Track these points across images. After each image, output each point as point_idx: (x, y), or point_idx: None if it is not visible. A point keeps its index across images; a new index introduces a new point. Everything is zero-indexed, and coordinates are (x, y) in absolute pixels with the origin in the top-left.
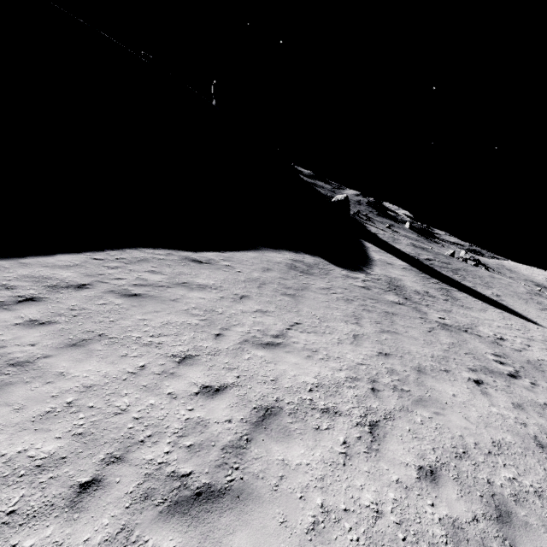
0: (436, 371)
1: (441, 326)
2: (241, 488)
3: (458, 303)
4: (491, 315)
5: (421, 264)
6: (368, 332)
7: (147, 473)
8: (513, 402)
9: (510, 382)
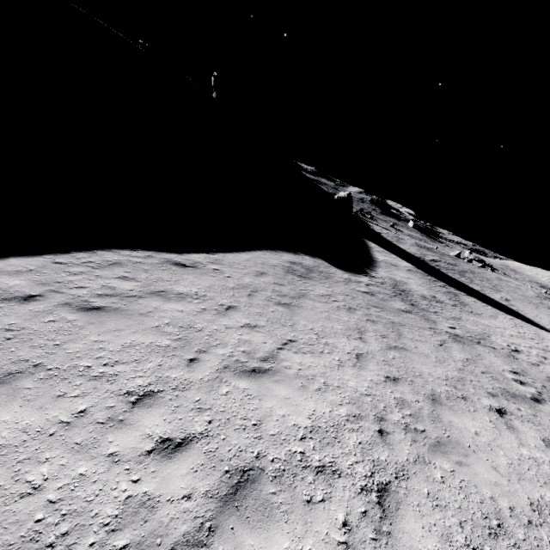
0: (452, 399)
1: (452, 338)
2: None
3: (467, 309)
4: (502, 323)
5: (427, 266)
6: (373, 350)
7: None
8: (543, 437)
9: (535, 409)
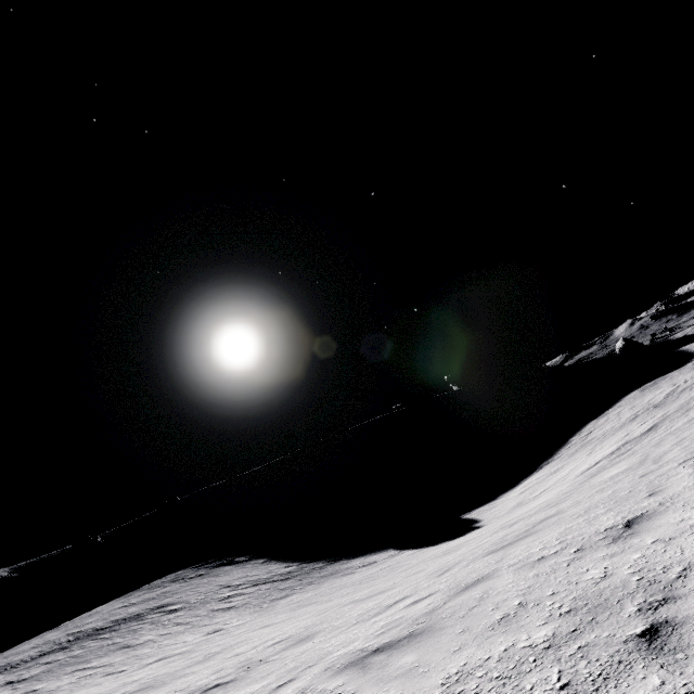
0: None
1: None
2: (671, 395)
3: None
4: None
5: None
6: None
7: (652, 406)
8: None
9: None
